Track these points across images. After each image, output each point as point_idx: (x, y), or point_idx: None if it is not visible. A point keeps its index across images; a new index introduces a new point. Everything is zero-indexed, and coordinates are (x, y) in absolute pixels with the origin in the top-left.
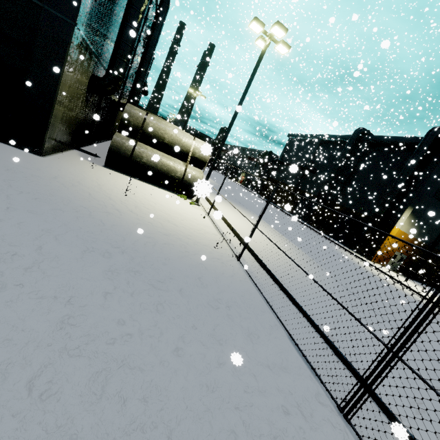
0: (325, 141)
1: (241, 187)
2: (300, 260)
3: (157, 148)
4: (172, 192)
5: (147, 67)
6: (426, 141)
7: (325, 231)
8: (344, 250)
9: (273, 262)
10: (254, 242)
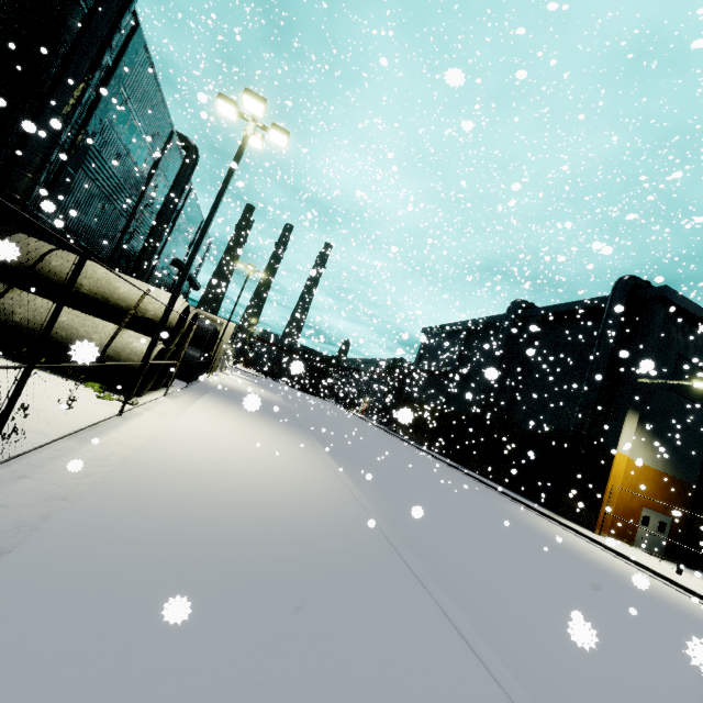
0: (474, 330)
1: (359, 418)
2: (311, 503)
3: (69, 305)
4: (87, 382)
5: (161, 232)
6: (616, 298)
7: (500, 479)
8: (532, 512)
9: (157, 492)
10: (178, 457)
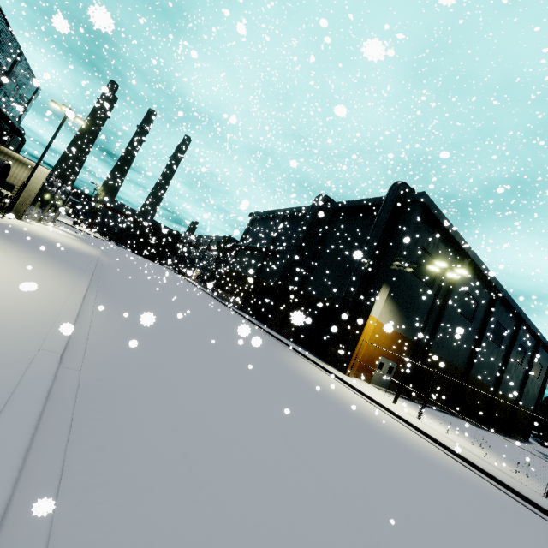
0: (288, 217)
1: (188, 283)
2: None
3: None
4: None
5: None
6: (390, 197)
7: (288, 334)
8: (304, 359)
9: None
10: None
